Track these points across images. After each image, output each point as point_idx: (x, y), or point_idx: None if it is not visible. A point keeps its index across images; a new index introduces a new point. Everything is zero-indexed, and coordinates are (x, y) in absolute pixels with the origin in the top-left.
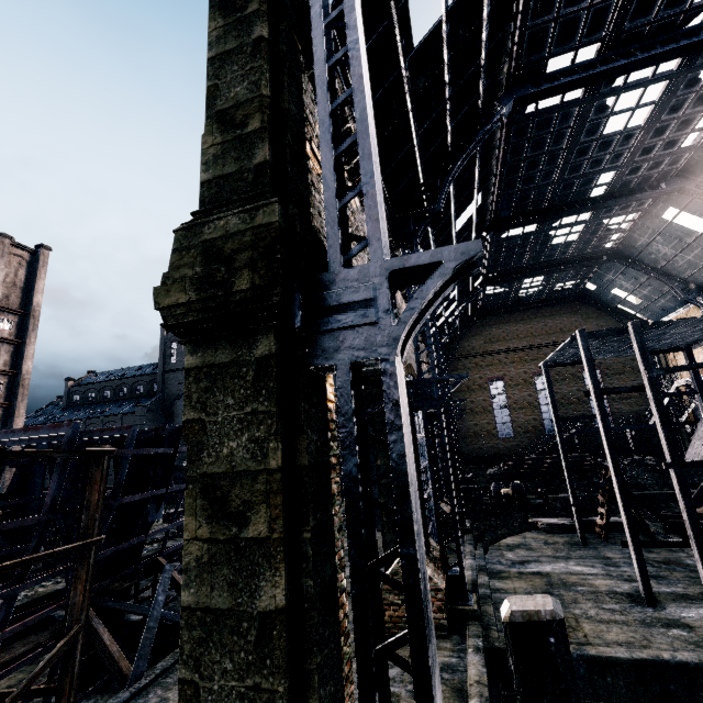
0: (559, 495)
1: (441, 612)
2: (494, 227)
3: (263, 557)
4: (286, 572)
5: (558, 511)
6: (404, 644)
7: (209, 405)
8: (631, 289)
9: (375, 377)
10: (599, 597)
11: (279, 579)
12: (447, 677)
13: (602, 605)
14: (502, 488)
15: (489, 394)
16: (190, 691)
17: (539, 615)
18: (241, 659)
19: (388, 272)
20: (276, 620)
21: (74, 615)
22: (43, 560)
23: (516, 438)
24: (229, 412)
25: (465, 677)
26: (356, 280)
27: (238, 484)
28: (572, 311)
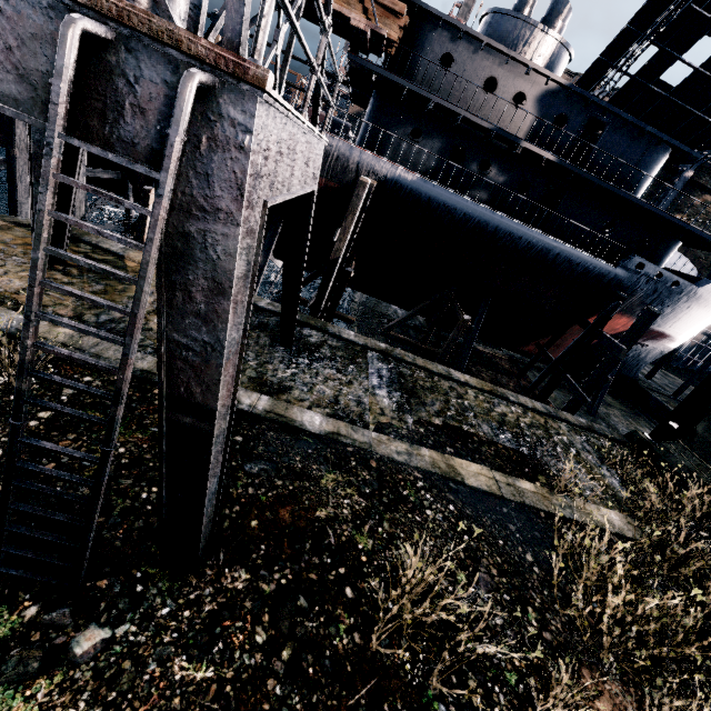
0: None
1: None
2: None
3: None
4: None
5: None
6: None
7: None
8: None
9: None
10: None
11: None
12: None
13: None
14: None
15: None
16: None
17: None
18: None
19: None
20: None
21: None
22: None
23: None
24: None
25: None
26: None
27: None
28: None
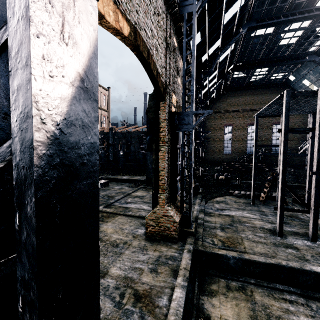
0: (246, 181)
1: (174, 232)
2: (248, 25)
3: None
4: None
5: (244, 188)
6: None
7: None
8: (314, 80)
9: (156, 108)
10: (255, 229)
11: None
12: (170, 263)
13: (256, 234)
14: (220, 176)
15: (223, 133)
16: None
17: None
18: None
19: None
20: None
21: None
22: None
23: (232, 155)
24: None
25: (179, 264)
26: None
27: None
28: (277, 92)
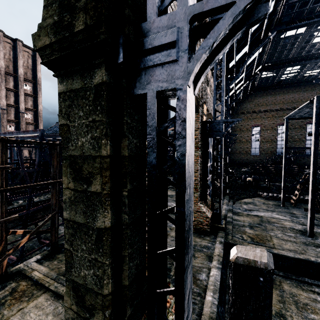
0: (276, 184)
1: (207, 226)
2: (277, 29)
3: (98, 202)
4: (111, 211)
5: (273, 190)
6: (173, 253)
7: (70, 116)
8: None
9: None
10: (284, 229)
11: (107, 214)
12: (205, 250)
13: (285, 233)
14: (247, 177)
15: (251, 133)
16: (69, 254)
17: (256, 263)
18: (89, 246)
19: (189, 17)
20: (105, 232)
21: (53, 208)
22: (35, 186)
23: (260, 156)
24: (80, 120)
25: (213, 252)
26: (165, 26)
27: (86, 163)
28: (311, 89)
